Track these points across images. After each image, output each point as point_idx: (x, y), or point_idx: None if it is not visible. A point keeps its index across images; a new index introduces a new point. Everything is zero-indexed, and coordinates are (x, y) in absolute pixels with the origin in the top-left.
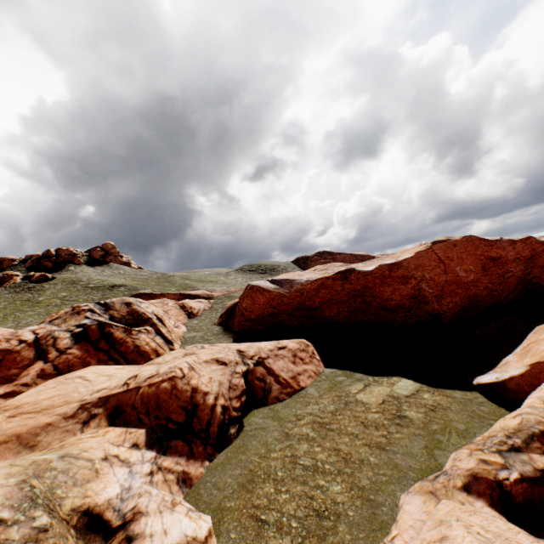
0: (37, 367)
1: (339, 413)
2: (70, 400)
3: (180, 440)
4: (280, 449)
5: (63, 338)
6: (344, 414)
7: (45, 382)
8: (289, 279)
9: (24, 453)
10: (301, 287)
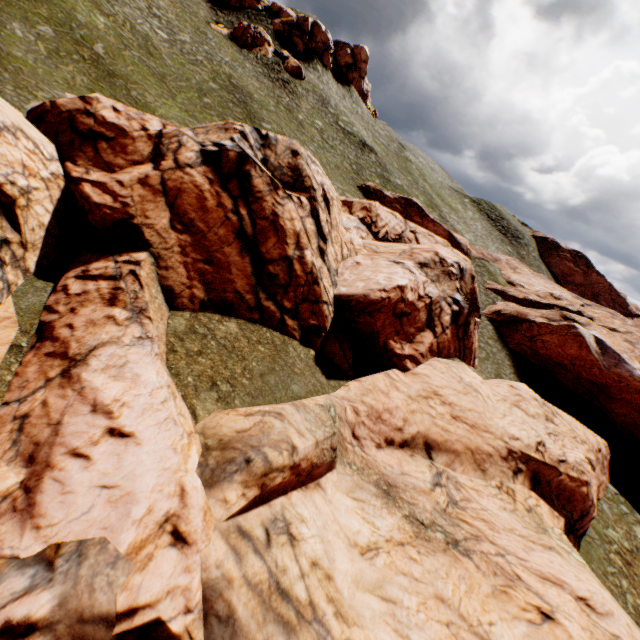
0: (429, 339)
1: (634, 557)
2: (488, 428)
3: (571, 535)
4: (611, 573)
5: (445, 313)
6: (638, 561)
7: (430, 358)
8: (619, 355)
9: (478, 473)
10: (626, 377)
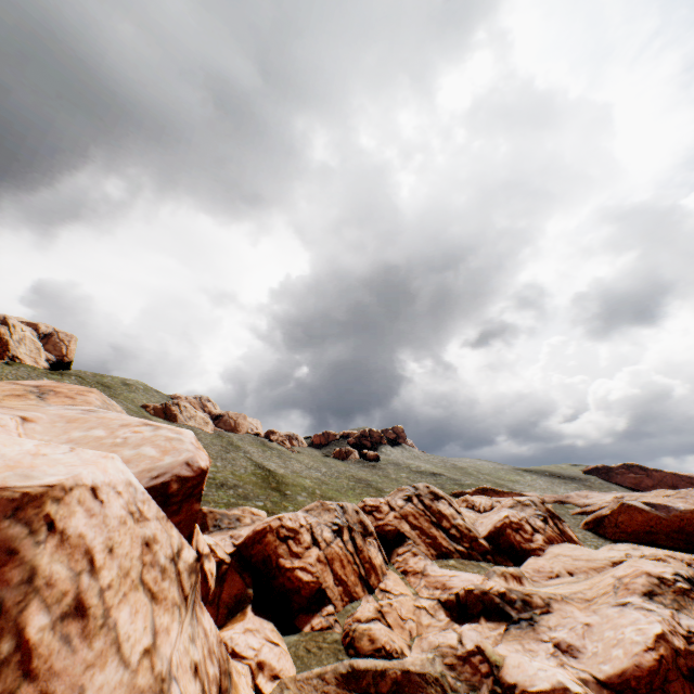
0: (539, 536)
1: None
2: (596, 558)
3: None
4: None
5: (537, 521)
6: None
7: (548, 546)
8: (663, 504)
9: None
10: (679, 514)
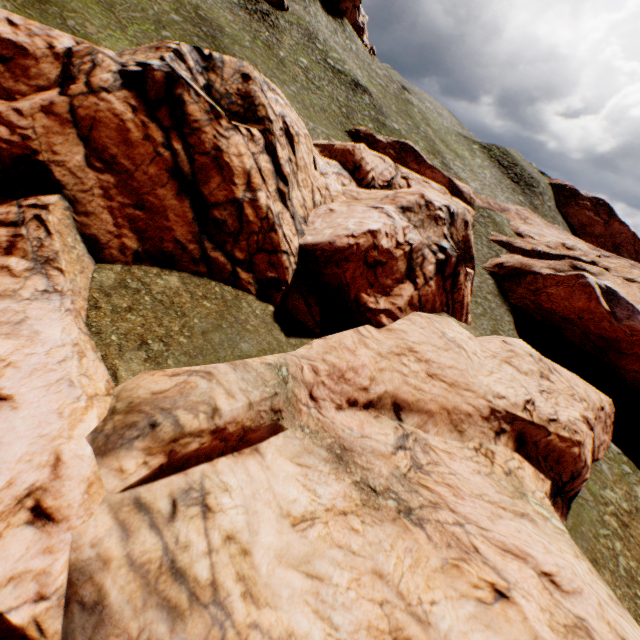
0: (408, 292)
1: (633, 518)
2: (470, 386)
3: (559, 498)
4: (603, 536)
5: (429, 262)
6: (637, 522)
7: (410, 312)
8: (633, 306)
9: (454, 434)
10: (639, 330)
